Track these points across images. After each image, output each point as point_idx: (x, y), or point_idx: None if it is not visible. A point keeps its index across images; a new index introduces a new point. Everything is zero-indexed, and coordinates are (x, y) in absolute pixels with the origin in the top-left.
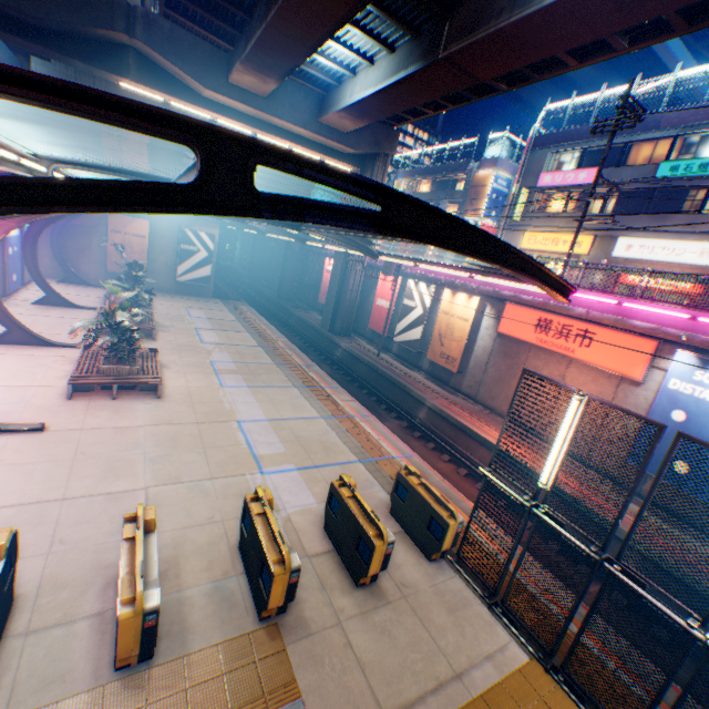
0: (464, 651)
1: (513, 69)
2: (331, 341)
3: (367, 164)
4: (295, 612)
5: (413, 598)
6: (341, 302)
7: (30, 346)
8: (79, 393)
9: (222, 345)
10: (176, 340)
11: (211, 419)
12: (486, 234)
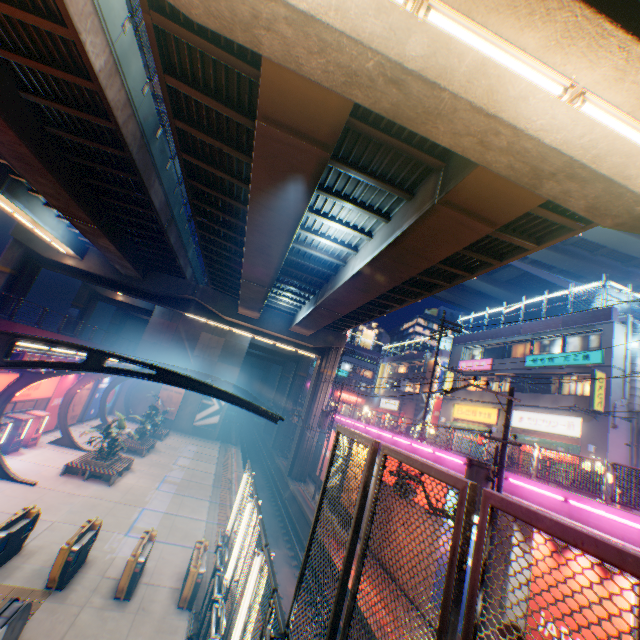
0: None
1: (350, 310)
2: (287, 483)
3: (325, 352)
4: (67, 591)
5: (141, 615)
6: (299, 449)
7: (69, 447)
8: (69, 473)
9: (186, 467)
10: (158, 459)
11: (128, 502)
12: (208, 384)
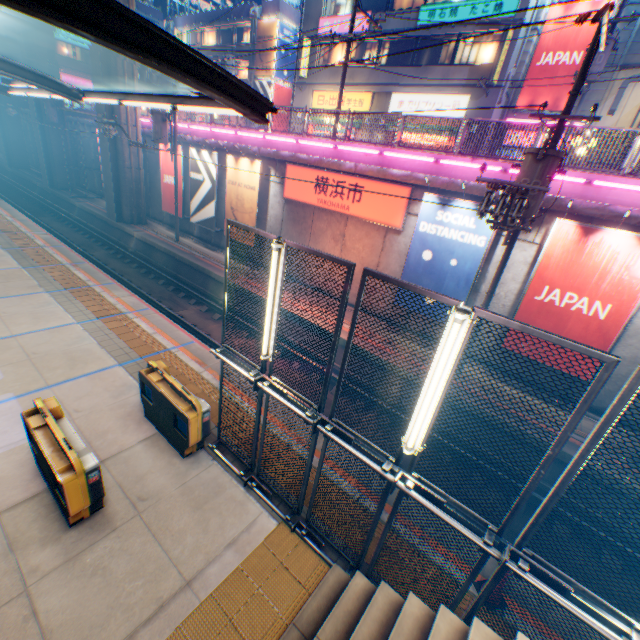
0: (204, 550)
1: None
2: (124, 232)
3: None
4: None
5: (152, 512)
6: (123, 184)
7: None
8: None
9: None
10: None
11: None
12: None
